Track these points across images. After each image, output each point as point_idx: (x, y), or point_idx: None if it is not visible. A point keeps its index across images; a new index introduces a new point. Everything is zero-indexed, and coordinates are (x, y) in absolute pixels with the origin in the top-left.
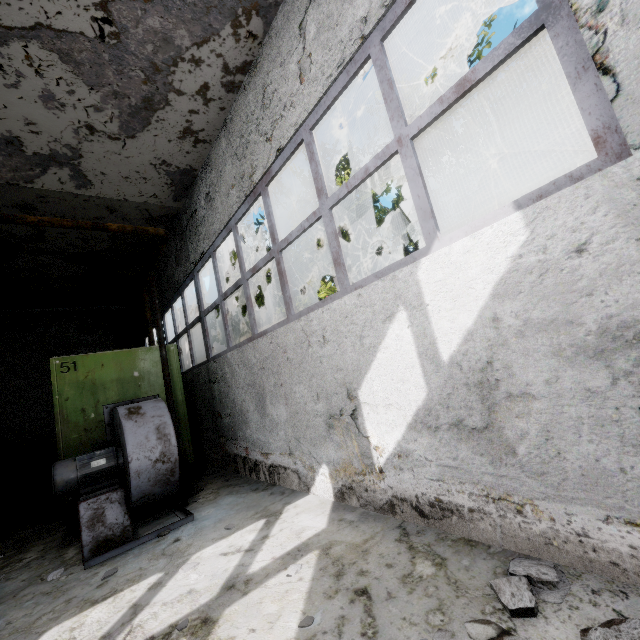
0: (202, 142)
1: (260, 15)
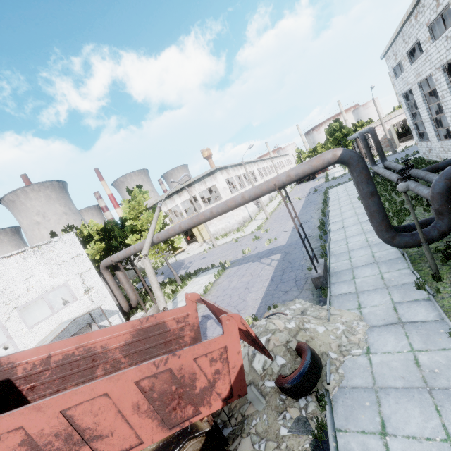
0: None
1: None
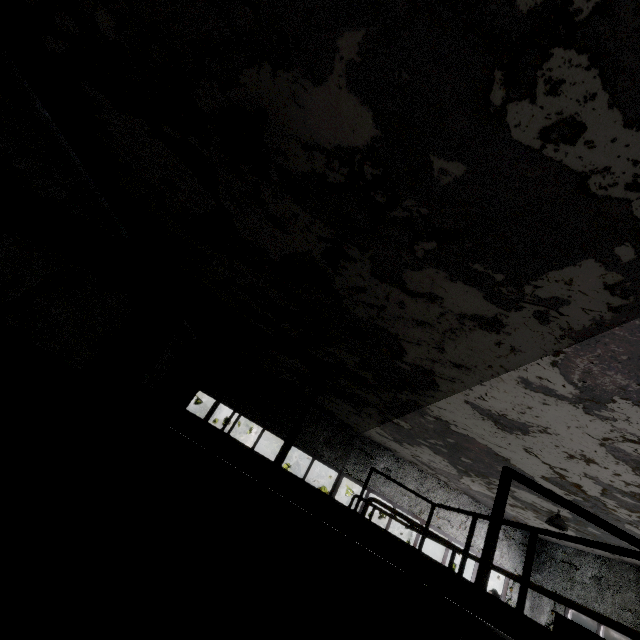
0: (410, 462)
1: (464, 493)
